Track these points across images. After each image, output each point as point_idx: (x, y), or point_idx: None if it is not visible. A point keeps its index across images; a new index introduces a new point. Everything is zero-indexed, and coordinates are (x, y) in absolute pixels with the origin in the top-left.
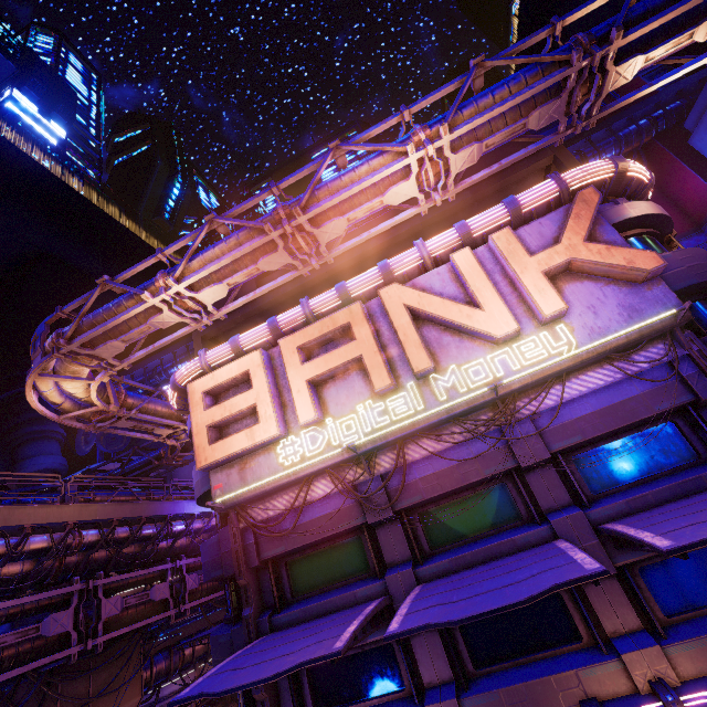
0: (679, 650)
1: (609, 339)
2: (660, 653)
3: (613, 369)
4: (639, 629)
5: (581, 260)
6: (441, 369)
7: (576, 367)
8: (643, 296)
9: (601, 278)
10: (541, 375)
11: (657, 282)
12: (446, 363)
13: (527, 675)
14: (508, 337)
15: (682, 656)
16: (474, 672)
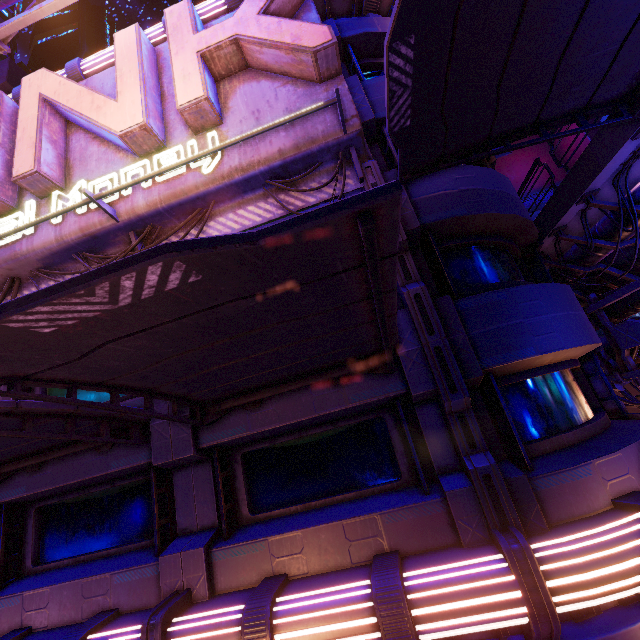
0: (229, 555)
1: (236, 139)
2: (200, 558)
3: (277, 203)
4: (212, 526)
5: (246, 37)
6: (71, 186)
7: (224, 192)
8: (316, 99)
9: (281, 77)
10: (172, 195)
11: (339, 81)
12: (79, 179)
13: (67, 576)
14: (139, 140)
15: (228, 563)
16: (30, 568)
